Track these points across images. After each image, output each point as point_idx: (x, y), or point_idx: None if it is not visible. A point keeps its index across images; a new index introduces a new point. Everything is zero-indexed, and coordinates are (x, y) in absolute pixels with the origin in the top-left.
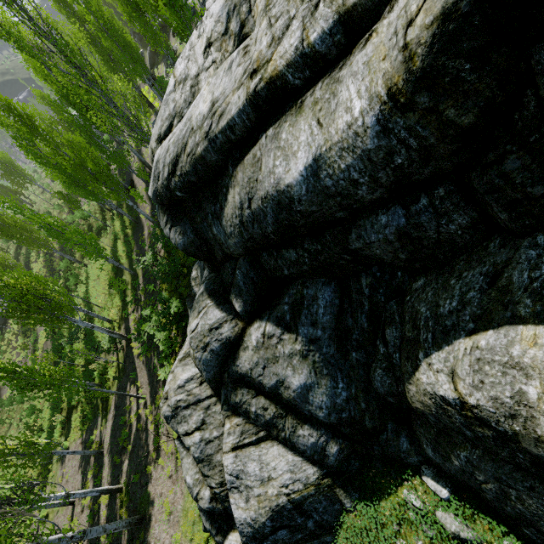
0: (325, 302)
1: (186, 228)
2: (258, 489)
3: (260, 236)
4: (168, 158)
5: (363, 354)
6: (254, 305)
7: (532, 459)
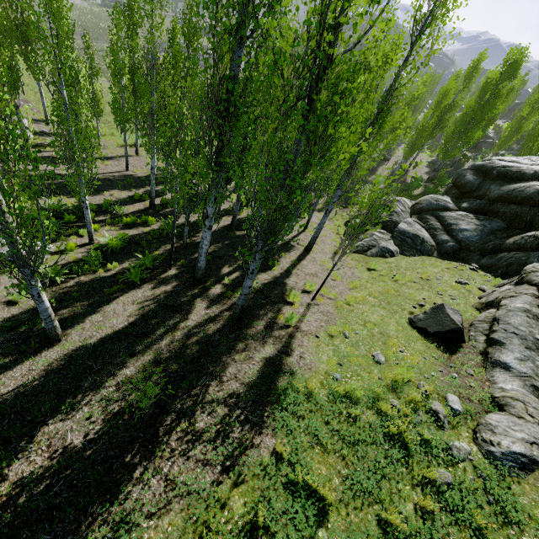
0: (499, 225)
1: (479, 179)
2: (415, 229)
3: (515, 195)
4: (505, 164)
5: (494, 239)
6: (470, 210)
7: (538, 242)
